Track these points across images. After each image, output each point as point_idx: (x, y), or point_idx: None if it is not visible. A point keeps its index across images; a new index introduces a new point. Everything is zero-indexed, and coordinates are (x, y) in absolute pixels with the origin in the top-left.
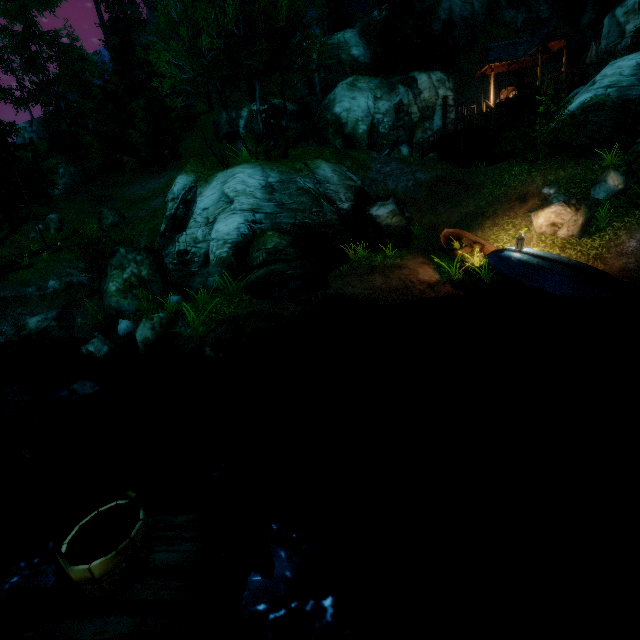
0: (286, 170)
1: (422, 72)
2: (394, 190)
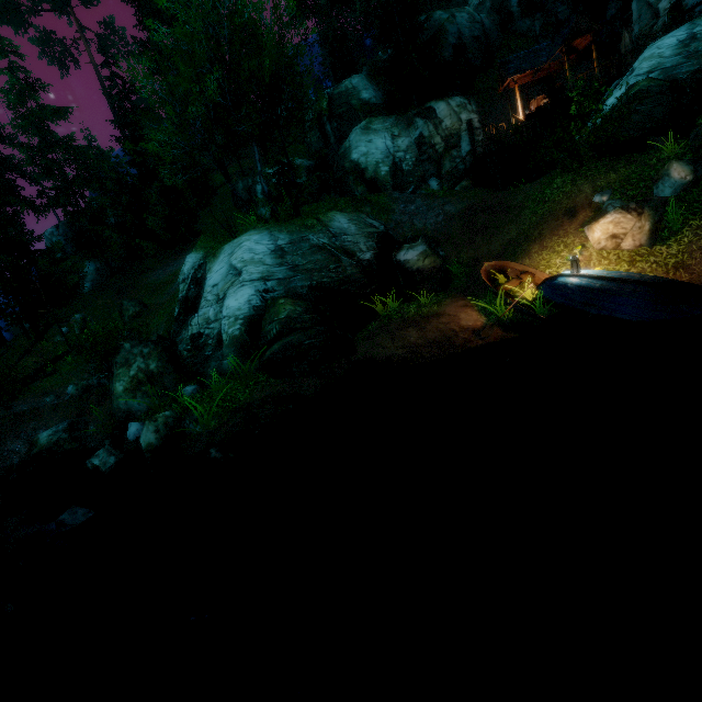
0: (296, 229)
1: (439, 100)
2: (423, 229)
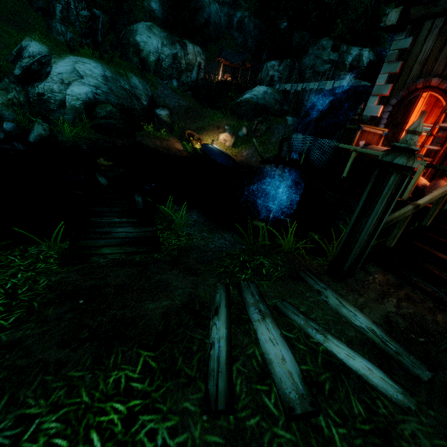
0: (115, 72)
1: (190, 43)
2: (168, 104)
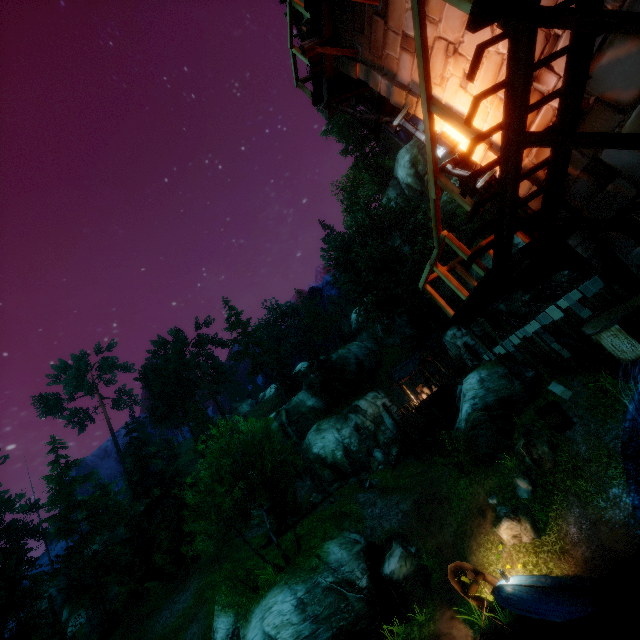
0: (307, 576)
1: (359, 399)
2: (391, 528)
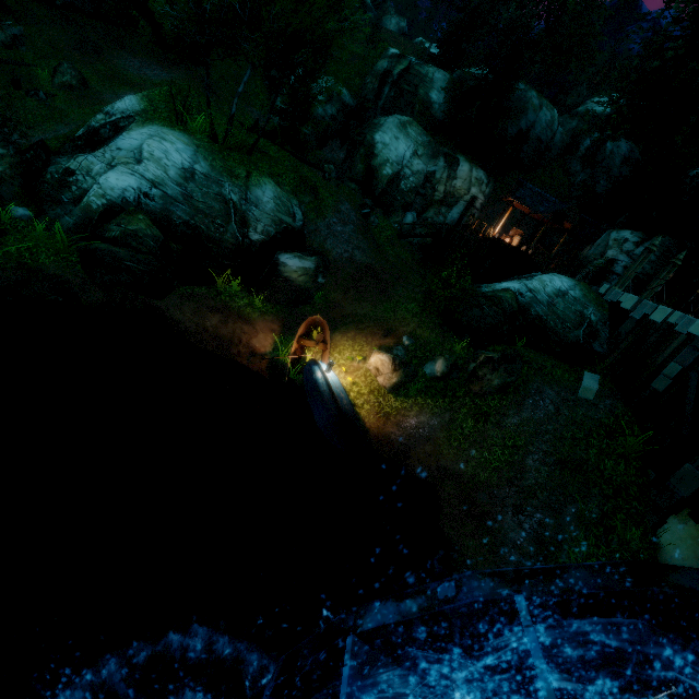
0: (220, 168)
1: (468, 161)
2: (329, 251)
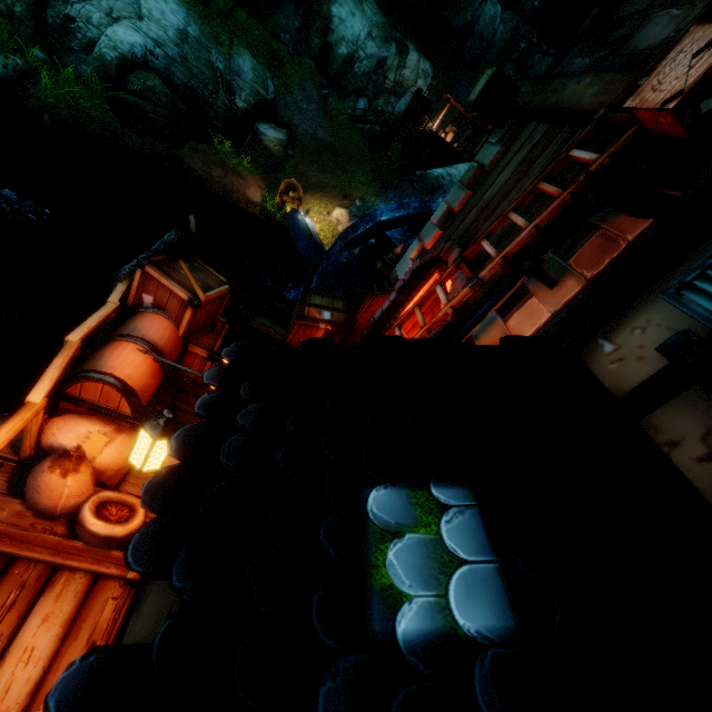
0: (208, 34)
1: (417, 51)
2: (296, 126)
